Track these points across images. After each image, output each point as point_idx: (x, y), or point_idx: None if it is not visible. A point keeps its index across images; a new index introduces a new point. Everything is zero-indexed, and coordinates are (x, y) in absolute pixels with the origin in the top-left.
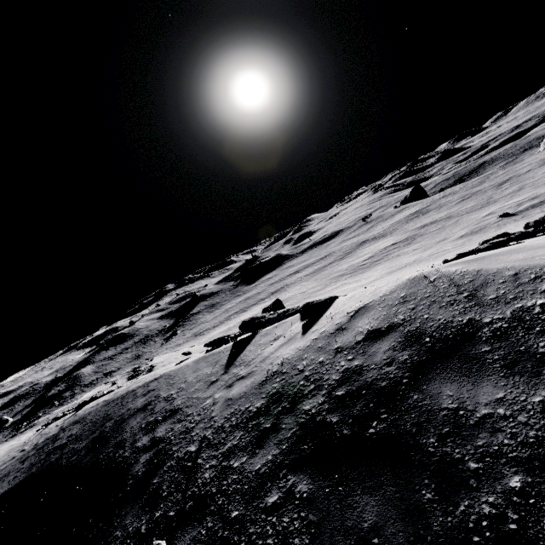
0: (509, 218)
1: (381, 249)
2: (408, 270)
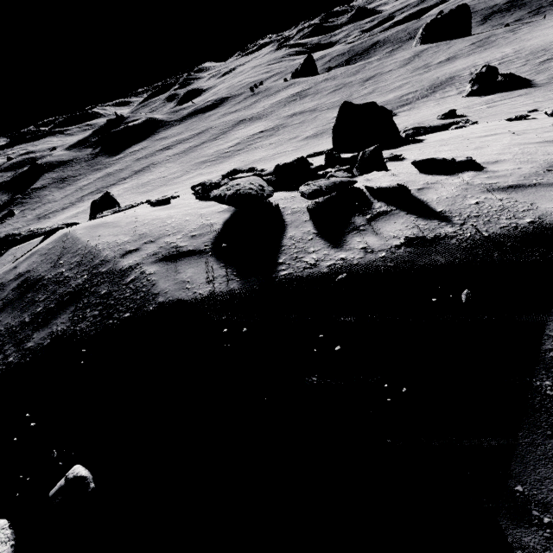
0: None
1: (249, 135)
2: None
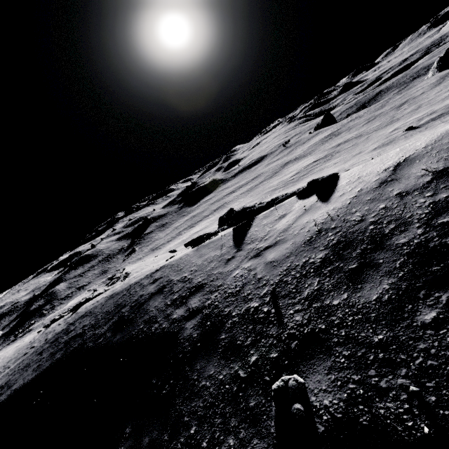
0: (414, 130)
1: (304, 166)
2: None
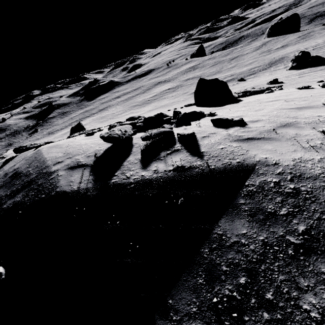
0: None
1: (162, 91)
2: (153, 112)
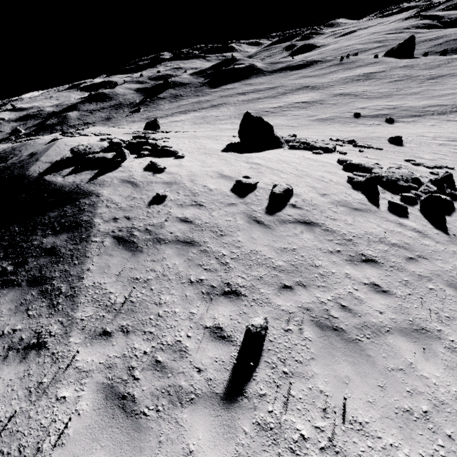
0: (351, 119)
1: (294, 102)
2: None
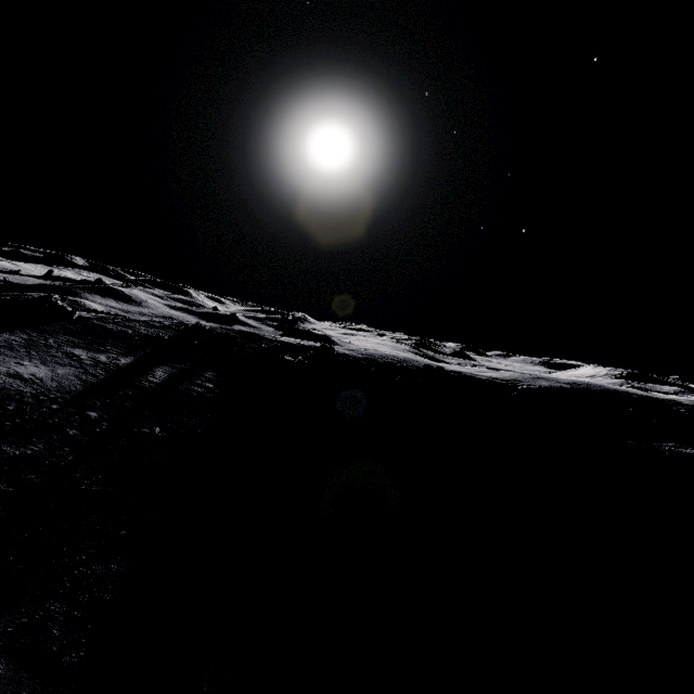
0: None
1: None
2: None
